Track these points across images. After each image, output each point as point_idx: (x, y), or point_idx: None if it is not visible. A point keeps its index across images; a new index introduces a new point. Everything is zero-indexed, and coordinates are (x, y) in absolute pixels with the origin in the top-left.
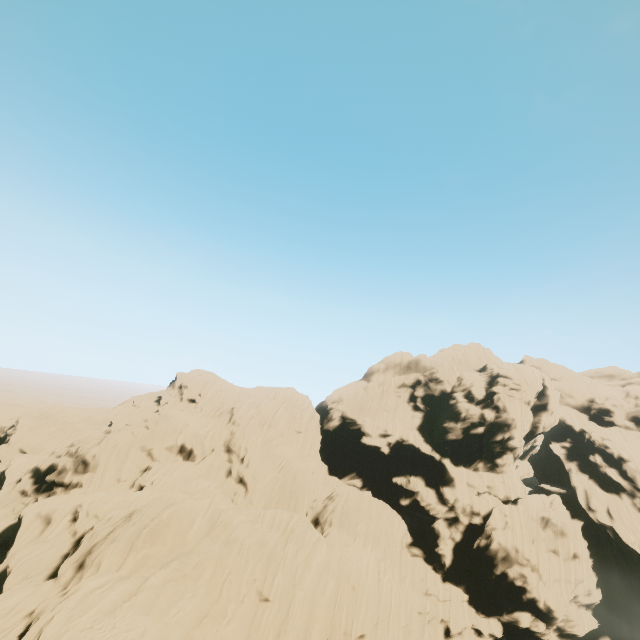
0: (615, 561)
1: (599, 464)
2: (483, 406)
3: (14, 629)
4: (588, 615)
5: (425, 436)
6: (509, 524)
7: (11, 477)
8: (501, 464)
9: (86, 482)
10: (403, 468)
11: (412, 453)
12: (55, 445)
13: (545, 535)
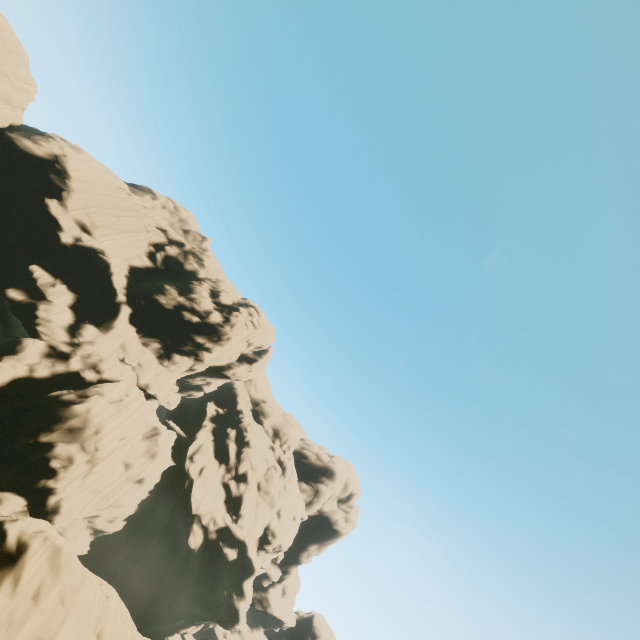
0: (165, 508)
1: (230, 437)
2: (218, 309)
3: None
4: (88, 540)
5: (132, 276)
6: (123, 403)
7: None
8: (175, 361)
9: None
10: (64, 272)
11: (97, 271)
12: None
13: (139, 444)
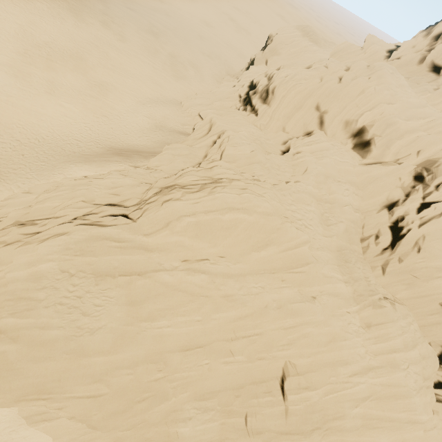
0: None
1: None
2: None
3: (85, 208)
4: None
5: None
6: None
7: (242, 80)
8: None
9: (260, 113)
10: None
11: None
12: None
13: None
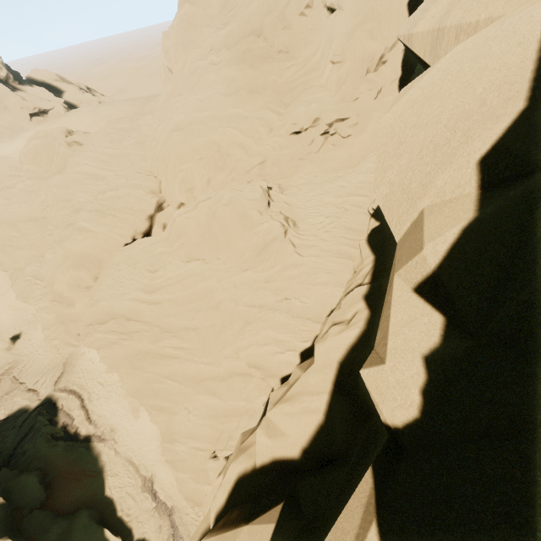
0: None
1: None
2: None
3: None
4: None
5: None
6: None
7: None
8: None
9: None
10: None
11: None
12: None
13: None
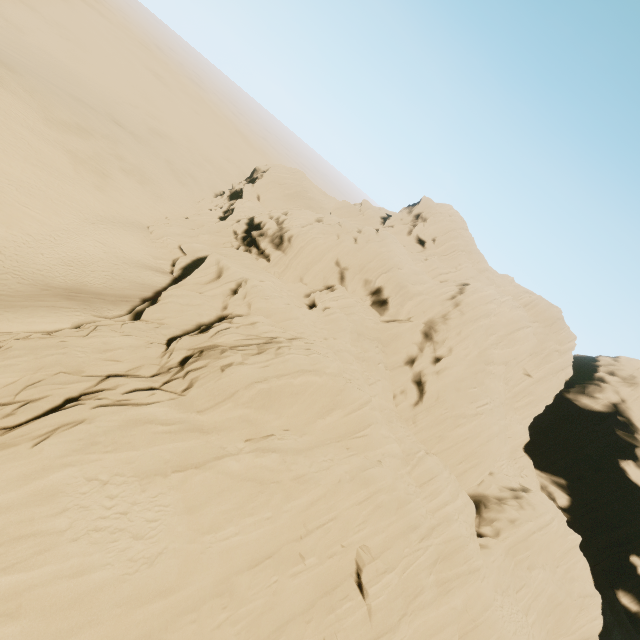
0: None
1: None
2: None
3: (77, 383)
4: None
5: None
6: None
7: (236, 214)
8: None
9: (274, 259)
10: None
11: None
12: (281, 208)
13: None
